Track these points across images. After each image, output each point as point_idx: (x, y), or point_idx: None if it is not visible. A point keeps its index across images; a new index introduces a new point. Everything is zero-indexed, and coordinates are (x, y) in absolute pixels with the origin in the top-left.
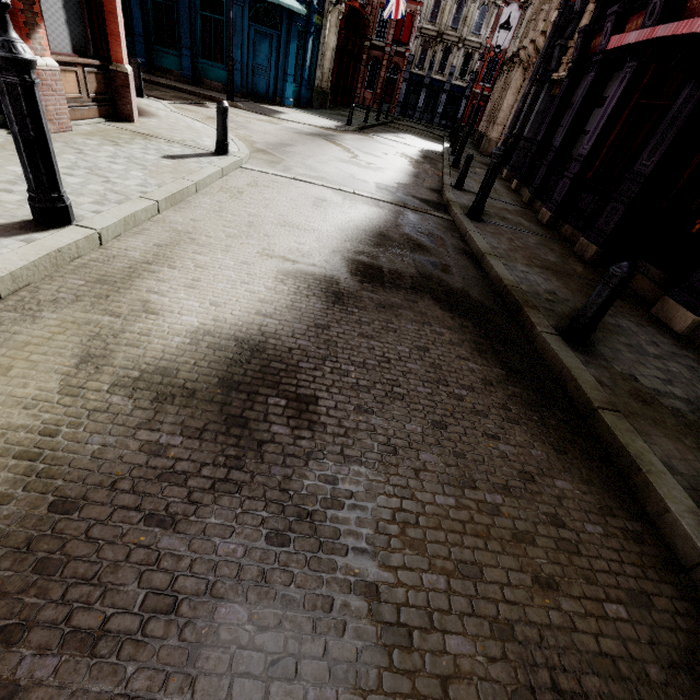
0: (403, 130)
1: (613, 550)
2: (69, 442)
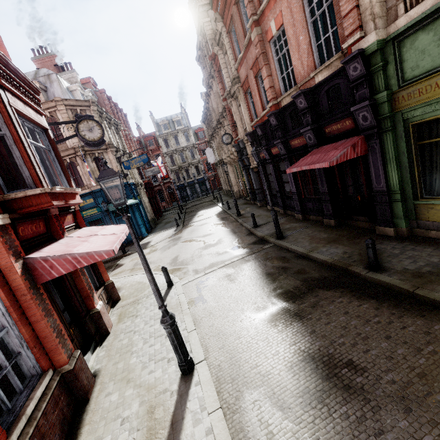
0: (195, 210)
1: None
2: (325, 436)
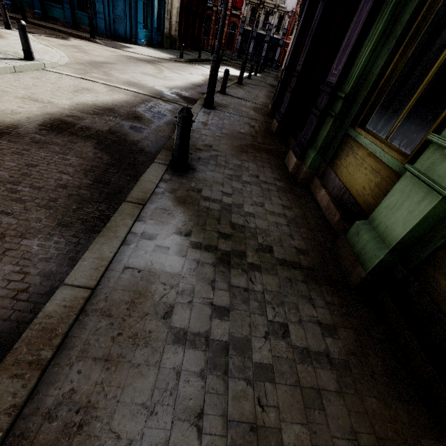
0: (228, 65)
1: (6, 280)
2: None
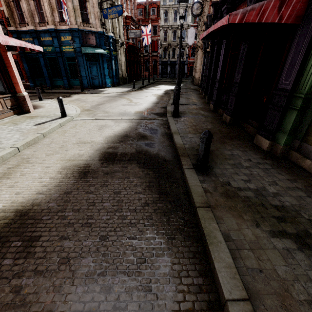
0: (160, 84)
1: (176, 302)
2: None
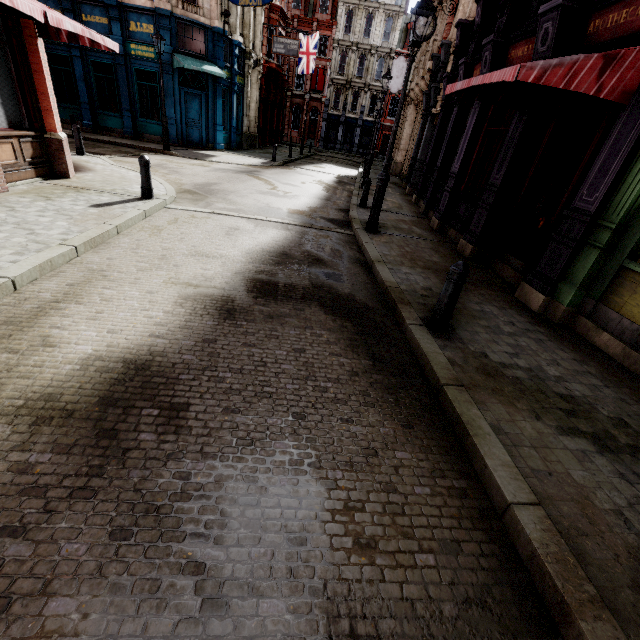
0: (323, 161)
1: (435, 507)
2: None
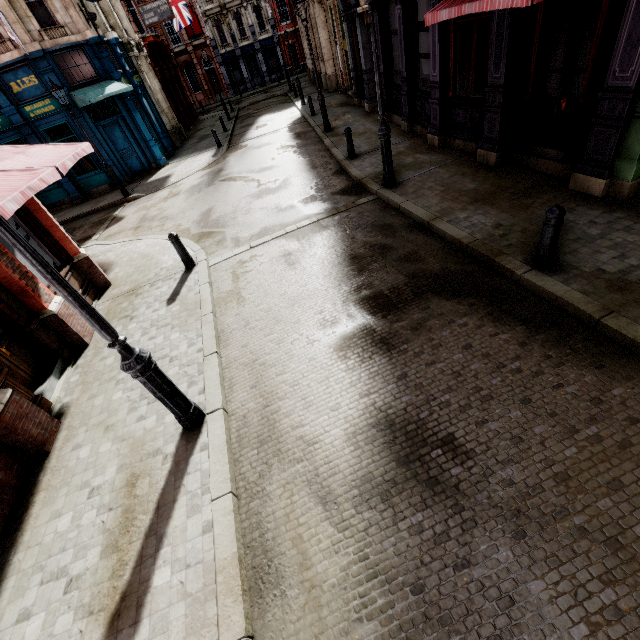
0: (255, 114)
1: None
2: (378, 555)
